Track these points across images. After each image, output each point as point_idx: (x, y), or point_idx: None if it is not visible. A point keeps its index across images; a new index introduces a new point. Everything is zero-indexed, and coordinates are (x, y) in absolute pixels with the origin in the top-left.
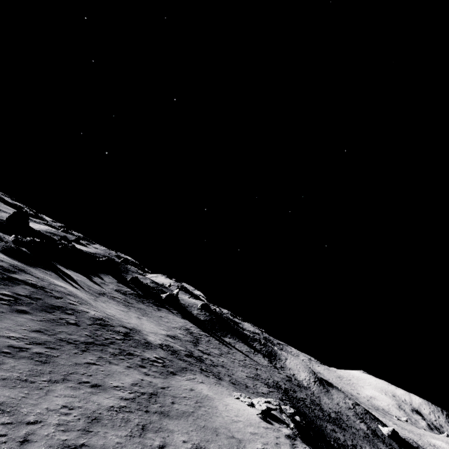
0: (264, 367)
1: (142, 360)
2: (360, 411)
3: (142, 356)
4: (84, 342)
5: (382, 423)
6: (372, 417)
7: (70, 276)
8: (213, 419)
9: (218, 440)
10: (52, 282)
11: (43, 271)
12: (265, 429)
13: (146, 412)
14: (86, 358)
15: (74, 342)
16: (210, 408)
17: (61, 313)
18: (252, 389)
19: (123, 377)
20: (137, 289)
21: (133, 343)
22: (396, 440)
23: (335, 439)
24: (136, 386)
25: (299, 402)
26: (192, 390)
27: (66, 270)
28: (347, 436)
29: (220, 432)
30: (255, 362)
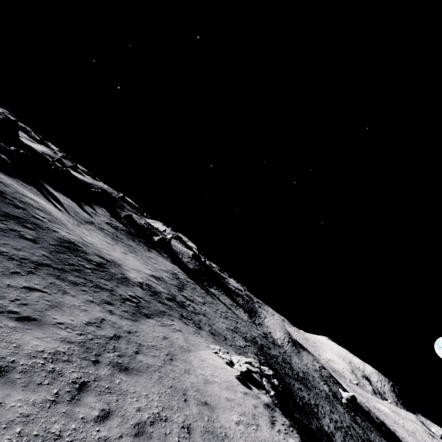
0: (243, 322)
1: (111, 295)
2: (326, 374)
3: (113, 292)
4: (36, 262)
5: (342, 387)
6: (335, 381)
7: (56, 198)
8: (184, 377)
9: (186, 407)
10: (21, 192)
11: (21, 184)
12: (243, 395)
13: (95, 362)
14: (30, 281)
15: (19, 259)
16: (183, 363)
17: (15, 225)
18: (231, 341)
19: (76, 313)
20: (130, 227)
21: (106, 275)
22: (352, 404)
23: (301, 397)
24: (92, 326)
25: (272, 359)
26: (166, 338)
27: (54, 191)
28: (311, 395)
29: (190, 396)
30: (236, 315)
